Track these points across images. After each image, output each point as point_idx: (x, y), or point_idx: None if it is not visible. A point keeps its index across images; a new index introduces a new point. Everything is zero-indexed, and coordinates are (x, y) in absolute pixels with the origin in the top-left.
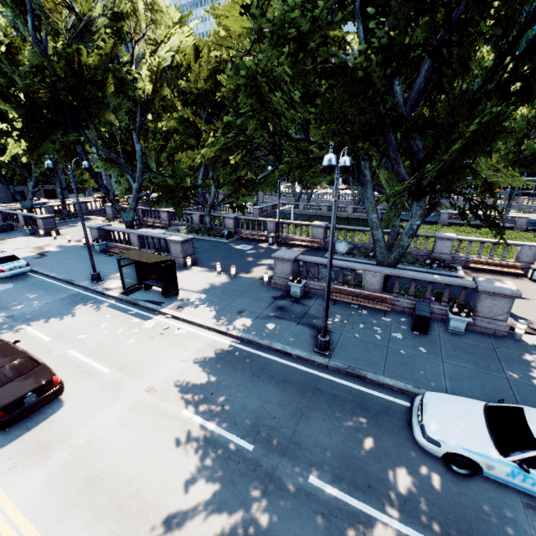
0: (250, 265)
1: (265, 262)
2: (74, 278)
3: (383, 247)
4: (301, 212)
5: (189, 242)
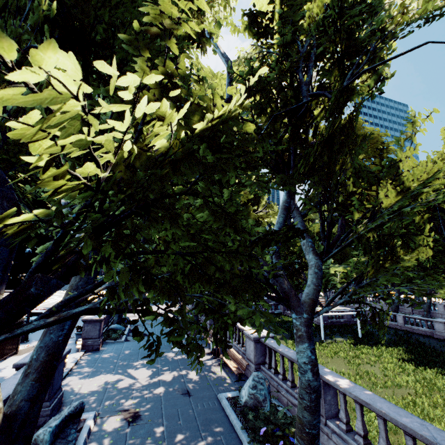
0: (114, 369)
1: (137, 372)
2: (28, 336)
3: (13, 392)
4: (400, 326)
5: (96, 323)
